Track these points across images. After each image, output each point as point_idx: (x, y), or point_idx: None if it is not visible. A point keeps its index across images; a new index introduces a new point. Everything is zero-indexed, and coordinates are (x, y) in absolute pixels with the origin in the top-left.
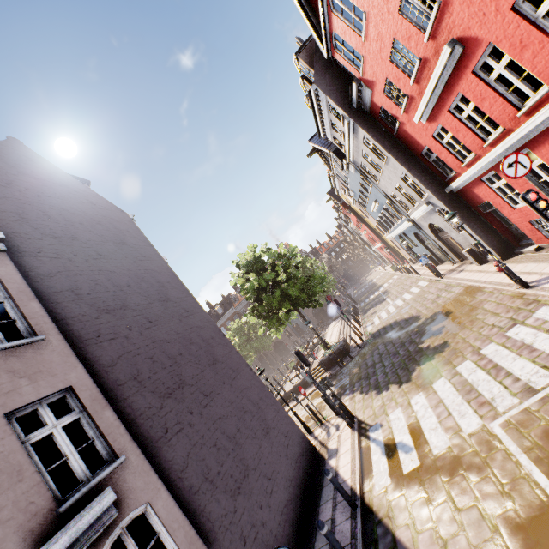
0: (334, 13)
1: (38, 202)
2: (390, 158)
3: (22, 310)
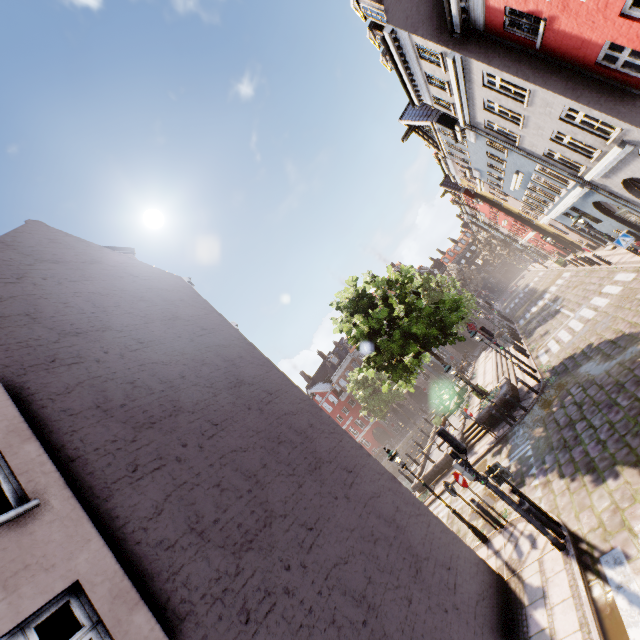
0: None
1: (58, 292)
2: (536, 90)
3: (9, 463)
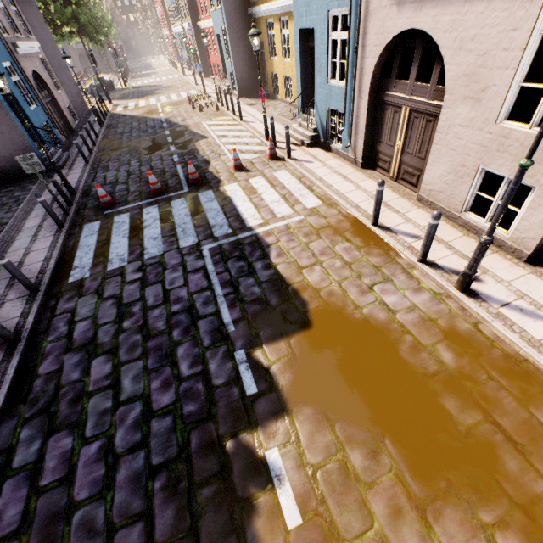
0: None
1: None
2: None
3: None
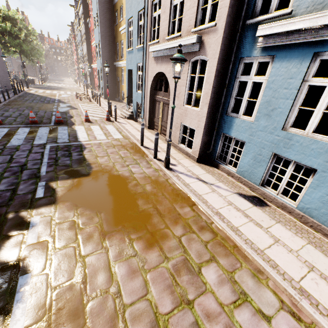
0: (92, 3)
1: None
2: (86, 45)
3: None
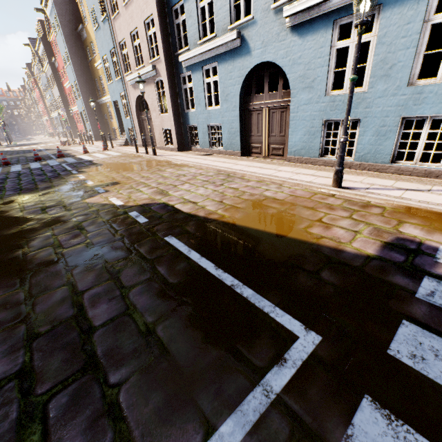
0: (55, 40)
1: None
2: (57, 87)
3: None
